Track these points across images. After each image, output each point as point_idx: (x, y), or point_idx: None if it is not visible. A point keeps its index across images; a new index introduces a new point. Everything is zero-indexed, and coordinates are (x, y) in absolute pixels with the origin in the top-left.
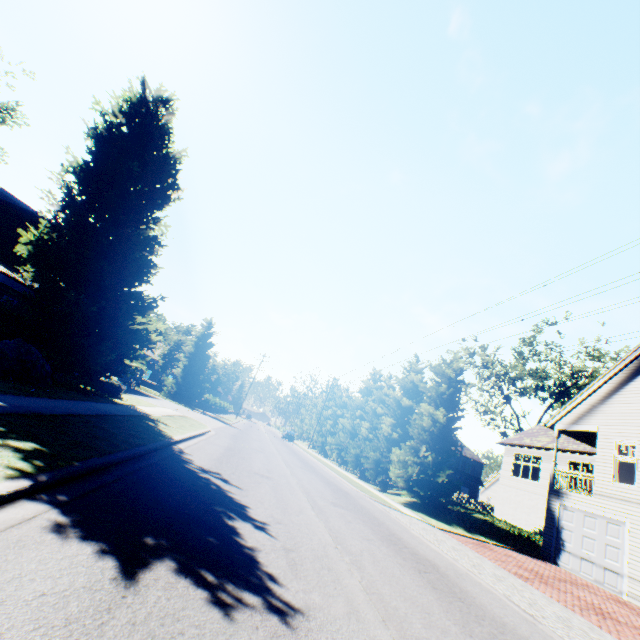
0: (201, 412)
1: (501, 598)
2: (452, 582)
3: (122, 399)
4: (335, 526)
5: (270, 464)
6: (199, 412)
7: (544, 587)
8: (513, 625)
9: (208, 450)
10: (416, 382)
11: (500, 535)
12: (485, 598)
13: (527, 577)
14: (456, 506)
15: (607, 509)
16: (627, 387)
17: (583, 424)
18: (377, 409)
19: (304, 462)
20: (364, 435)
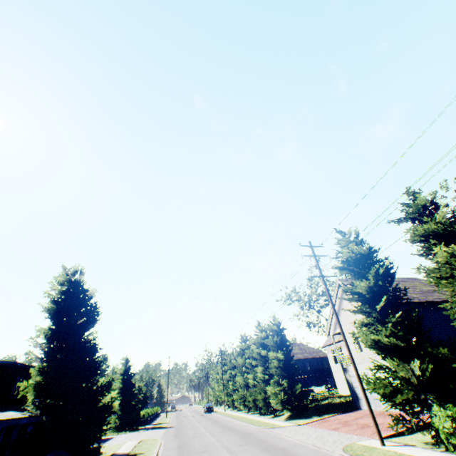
0: (144, 429)
1: (309, 446)
2: (288, 451)
3: (103, 453)
4: (240, 455)
5: (204, 442)
6: (143, 430)
7: (343, 428)
8: (305, 454)
9: (170, 454)
10: (262, 340)
11: (335, 408)
12: (300, 450)
13: (338, 427)
14: (314, 402)
15: (361, 368)
16: (341, 304)
17: (337, 328)
18: (252, 362)
19: (223, 426)
20: (252, 383)
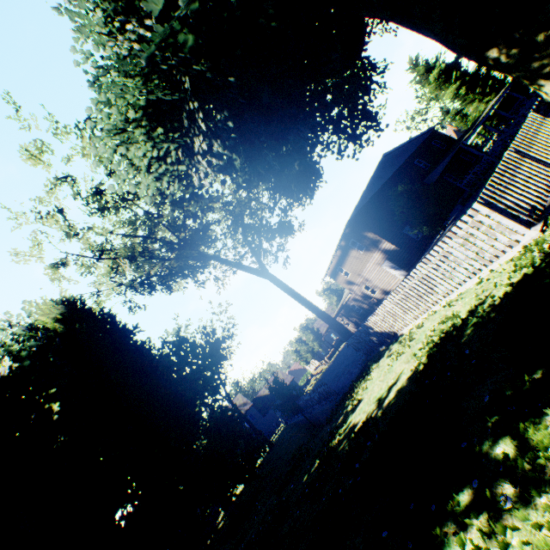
0: None
1: None
2: None
3: None
4: None
5: None
6: None
7: None
8: None
9: None
10: None
11: None
12: None
13: None
14: None
15: None
16: None
17: None
18: None
19: None
20: None
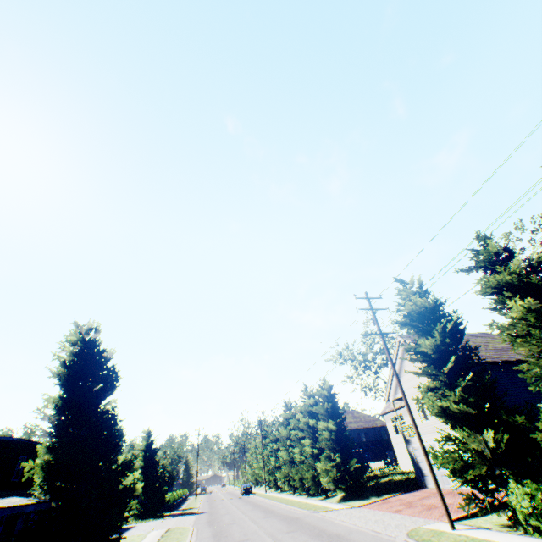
0: (171, 516)
1: (368, 532)
2: (344, 538)
3: None
4: None
5: (244, 529)
6: (170, 517)
7: (407, 510)
8: (363, 541)
9: None
10: (310, 408)
11: (397, 486)
12: (358, 536)
13: (400, 509)
14: (371, 480)
15: (427, 439)
16: (403, 365)
17: (398, 393)
18: (298, 434)
19: (265, 510)
20: (298, 459)
